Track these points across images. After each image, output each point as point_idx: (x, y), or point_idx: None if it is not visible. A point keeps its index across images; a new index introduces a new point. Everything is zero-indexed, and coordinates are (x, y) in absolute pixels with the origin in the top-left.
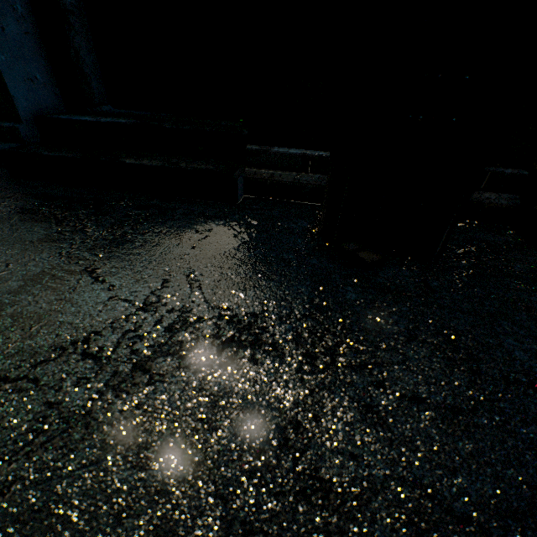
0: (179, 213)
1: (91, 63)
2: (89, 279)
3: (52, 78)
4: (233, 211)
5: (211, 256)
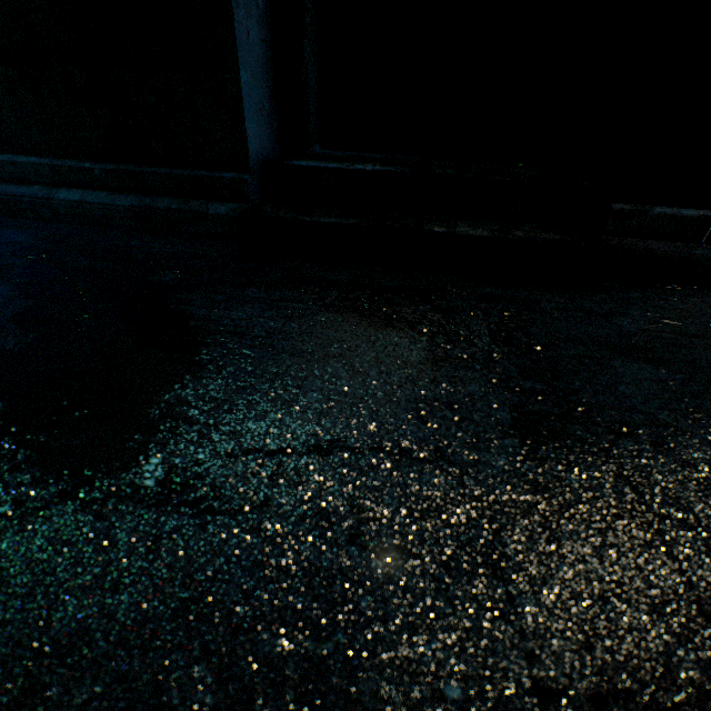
0: (550, 308)
1: (312, 84)
2: (602, 431)
3: (273, 107)
4: (615, 302)
5: (706, 382)
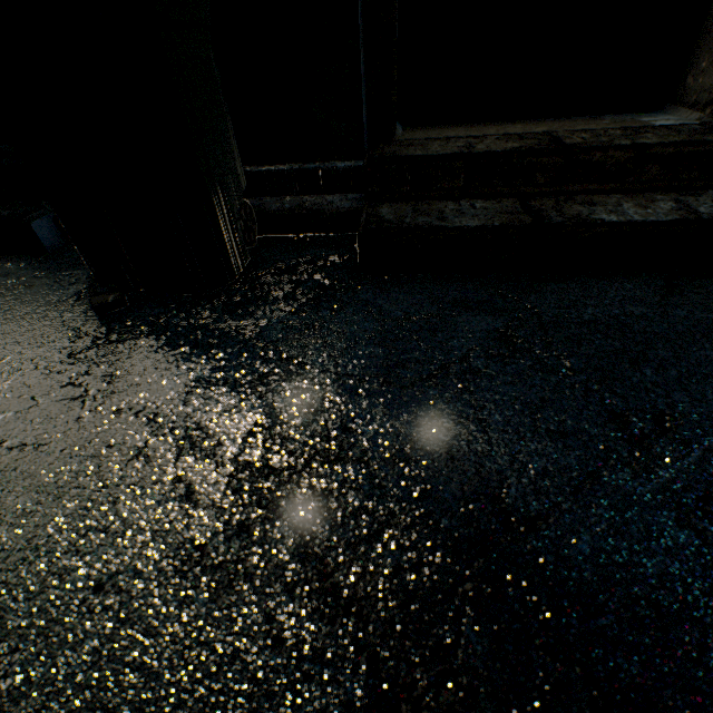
0: None
1: None
2: None
3: None
4: (32, 264)
5: None
